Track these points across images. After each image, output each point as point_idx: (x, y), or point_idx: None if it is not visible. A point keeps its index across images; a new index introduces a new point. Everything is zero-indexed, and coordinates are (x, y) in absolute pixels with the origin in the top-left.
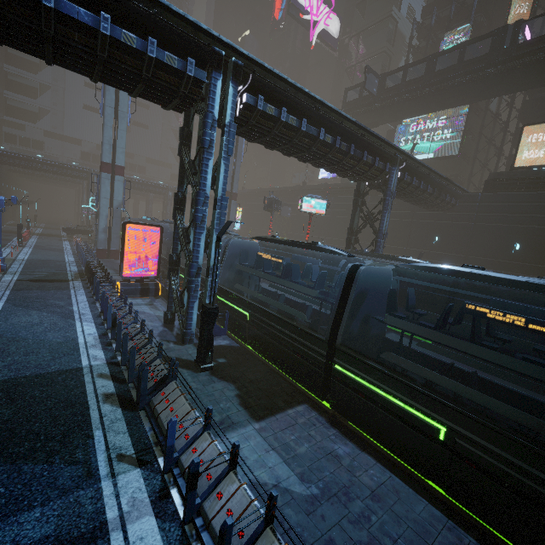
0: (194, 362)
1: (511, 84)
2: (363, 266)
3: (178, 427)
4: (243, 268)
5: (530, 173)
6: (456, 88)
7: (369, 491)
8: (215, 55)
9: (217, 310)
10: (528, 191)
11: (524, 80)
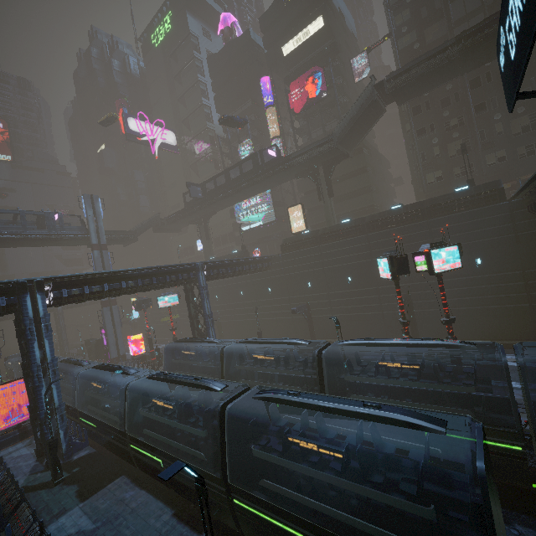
0: (51, 481)
1: (276, 181)
2: (131, 384)
3: (21, 529)
4: (88, 394)
5: (299, 237)
6: (247, 188)
7: (131, 510)
8: (20, 286)
9: (57, 440)
10: (301, 248)
11: (280, 179)
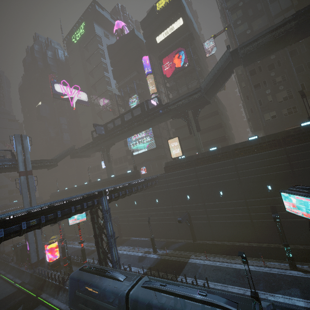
0: None
1: (157, 121)
2: None
3: None
4: None
5: (178, 161)
6: (136, 127)
7: None
8: None
9: None
10: (180, 169)
11: (160, 120)
